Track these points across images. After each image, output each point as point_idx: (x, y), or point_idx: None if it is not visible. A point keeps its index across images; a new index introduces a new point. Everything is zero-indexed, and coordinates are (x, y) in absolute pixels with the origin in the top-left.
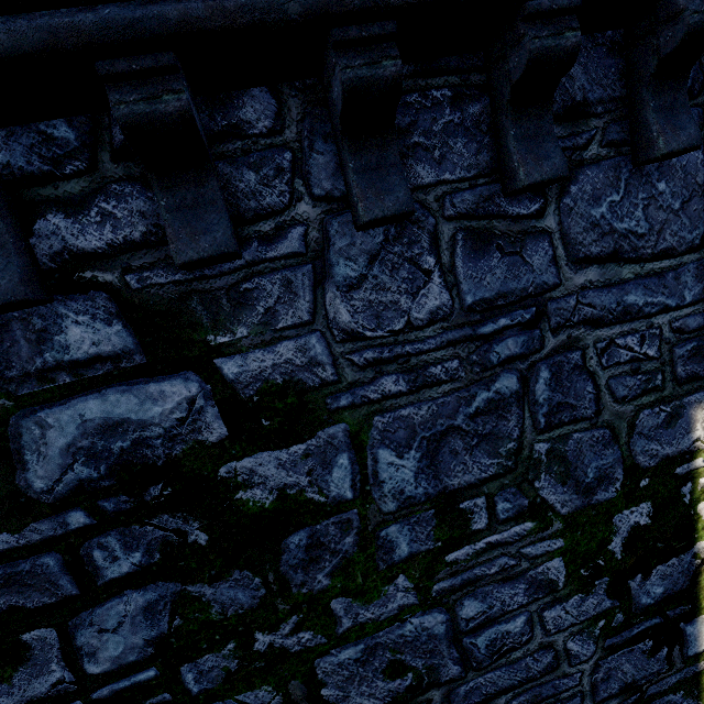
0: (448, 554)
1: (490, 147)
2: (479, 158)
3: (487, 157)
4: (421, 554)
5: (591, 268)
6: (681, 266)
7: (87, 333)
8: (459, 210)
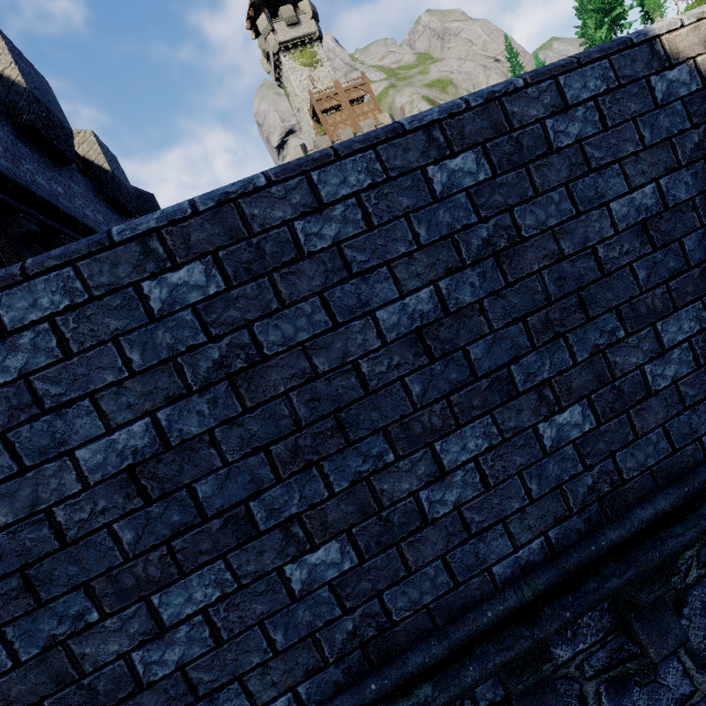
0: None
1: (609, 610)
2: (603, 622)
3: (609, 618)
4: None
5: None
6: None
7: None
8: (596, 668)
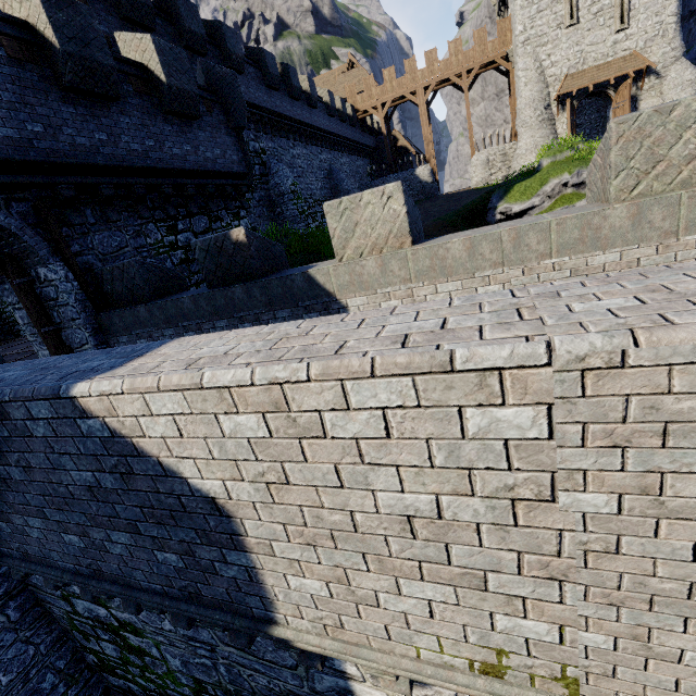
0: (202, 693)
1: None
2: None
3: None
4: (192, 686)
5: (232, 648)
6: (282, 670)
7: (78, 589)
8: None
